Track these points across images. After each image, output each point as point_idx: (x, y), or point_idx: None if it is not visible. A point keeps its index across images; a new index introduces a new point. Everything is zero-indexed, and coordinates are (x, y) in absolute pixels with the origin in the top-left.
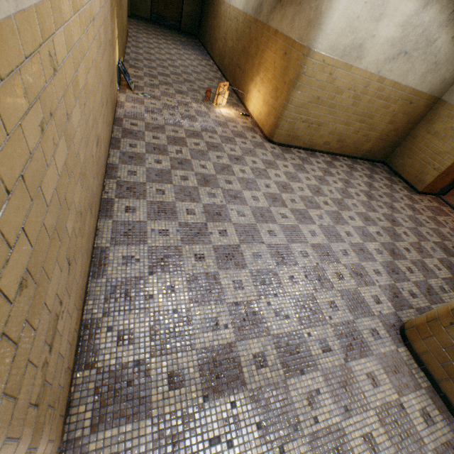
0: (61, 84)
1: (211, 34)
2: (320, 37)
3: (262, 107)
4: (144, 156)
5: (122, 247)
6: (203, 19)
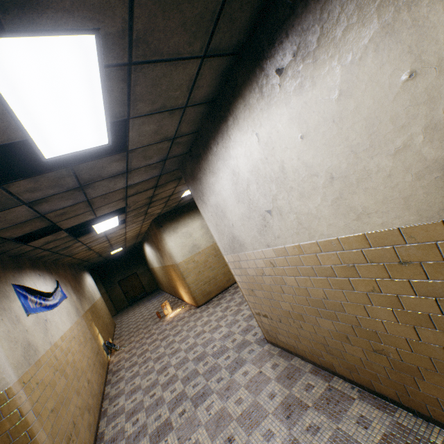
0: (60, 362)
1: (160, 282)
2: (176, 258)
3: (186, 295)
4: (124, 375)
5: (112, 423)
6: (154, 279)
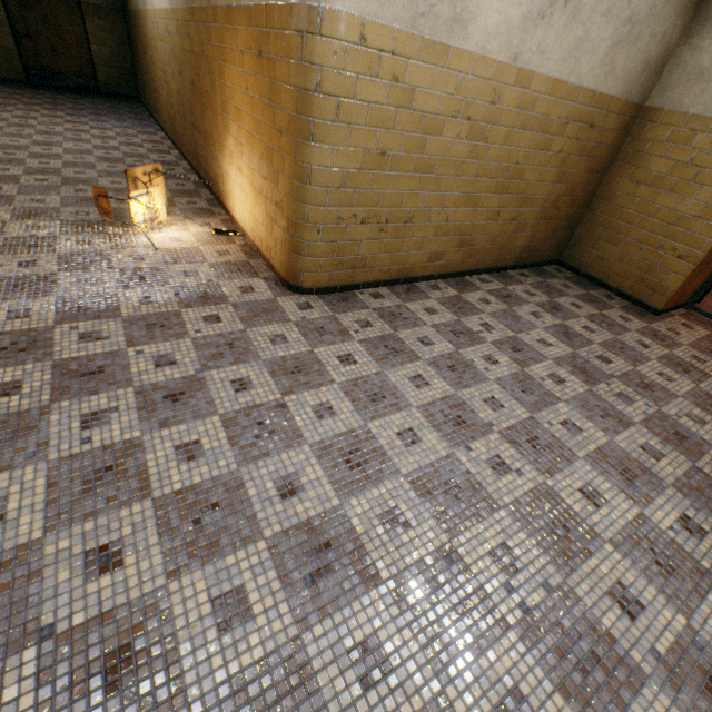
0: None
1: (150, 83)
2: None
3: (255, 206)
4: None
5: None
6: (135, 63)
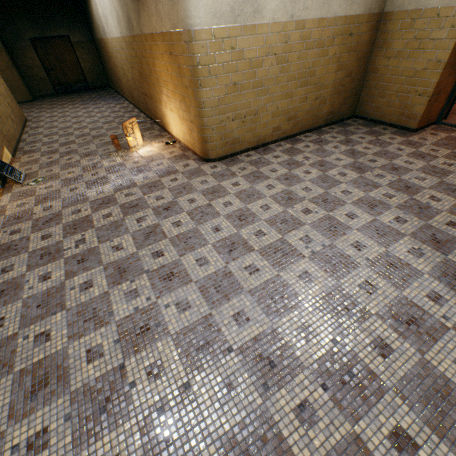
0: None
1: (115, 76)
2: (192, 10)
3: (182, 126)
4: (23, 279)
5: None
6: (104, 67)
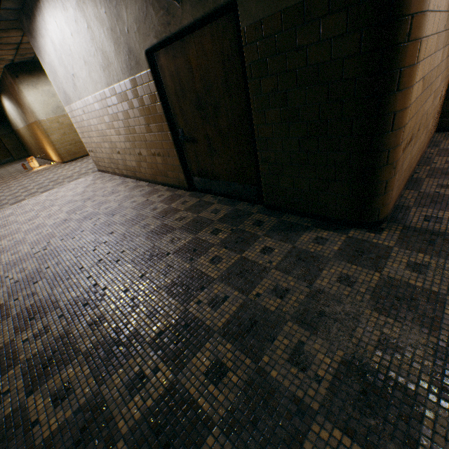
0: None
1: (29, 147)
2: (38, 115)
3: (54, 154)
4: None
5: None
6: (23, 145)
